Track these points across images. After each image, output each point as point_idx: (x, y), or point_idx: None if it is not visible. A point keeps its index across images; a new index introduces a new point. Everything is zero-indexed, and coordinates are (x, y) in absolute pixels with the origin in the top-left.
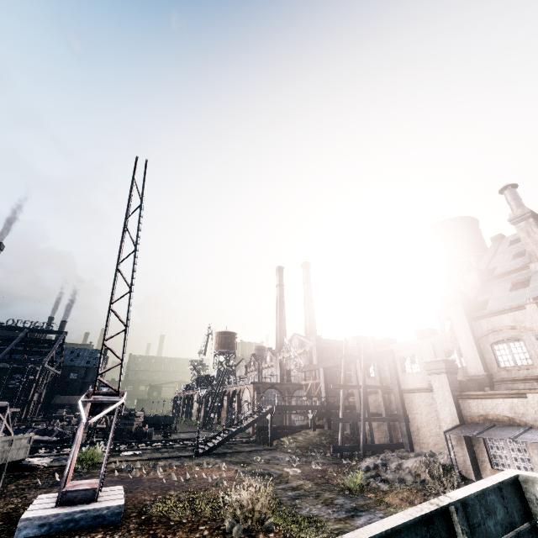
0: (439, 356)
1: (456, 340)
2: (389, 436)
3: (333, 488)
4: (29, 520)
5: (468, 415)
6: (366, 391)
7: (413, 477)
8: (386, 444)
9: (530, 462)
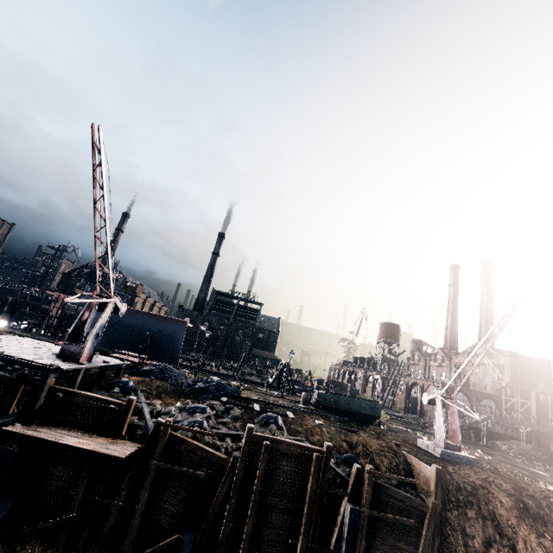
0: None
1: None
2: None
3: None
4: (443, 452)
5: None
6: None
7: None
8: None
9: None
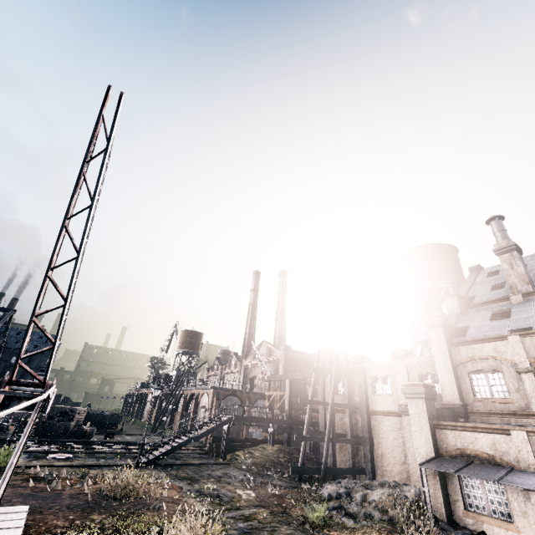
0: (412, 379)
1: (432, 365)
2: (352, 460)
3: (291, 521)
4: None
5: (444, 447)
6: (333, 409)
7: (380, 513)
8: (348, 468)
9: (507, 507)
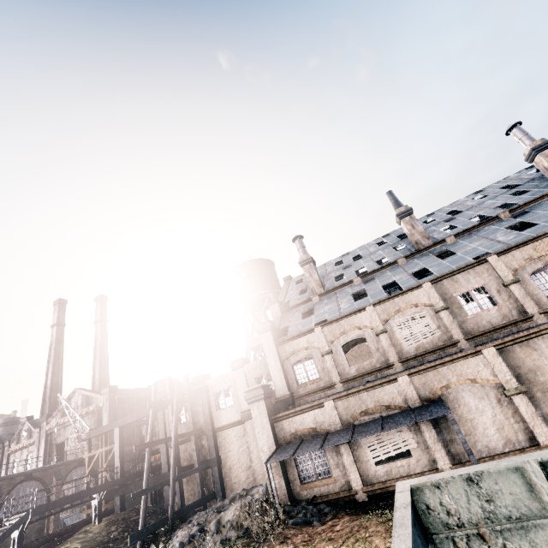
0: (251, 384)
1: (265, 366)
2: (201, 489)
3: None
4: None
5: (282, 437)
6: (177, 442)
7: (235, 531)
8: (198, 500)
9: (327, 465)
